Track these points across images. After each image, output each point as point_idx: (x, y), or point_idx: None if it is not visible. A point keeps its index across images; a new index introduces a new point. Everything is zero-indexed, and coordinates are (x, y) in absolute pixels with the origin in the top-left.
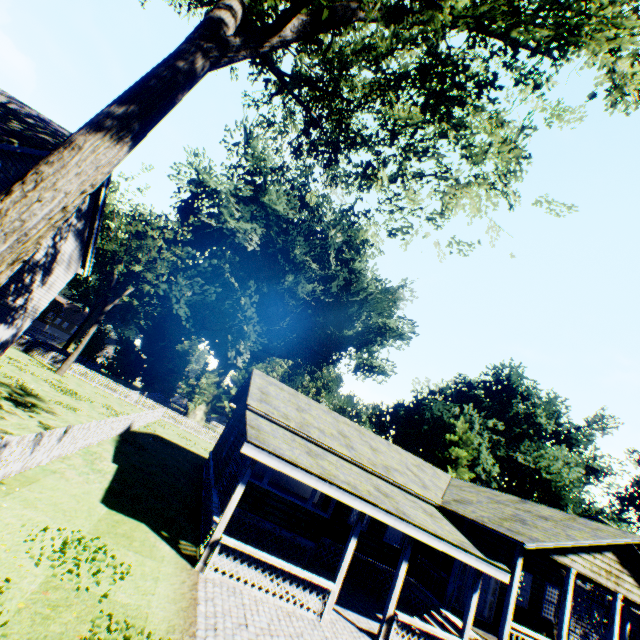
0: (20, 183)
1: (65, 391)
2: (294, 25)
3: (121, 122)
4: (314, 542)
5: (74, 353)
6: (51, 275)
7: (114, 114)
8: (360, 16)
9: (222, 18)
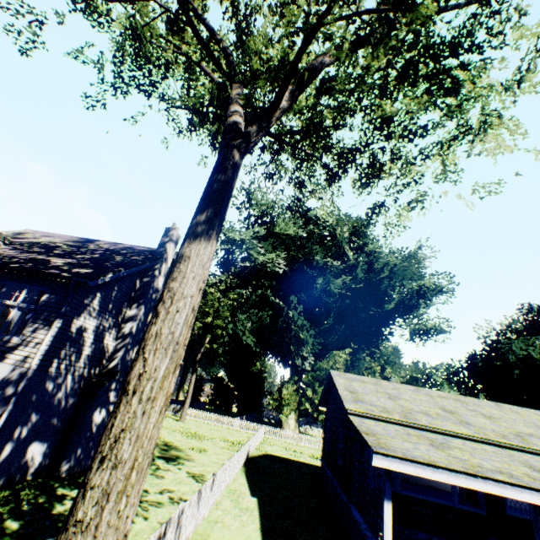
0: (161, 303)
1: (191, 435)
2: (285, 96)
3: (206, 225)
4: None
5: (186, 401)
6: None
7: (200, 221)
8: (326, 63)
9: (235, 121)
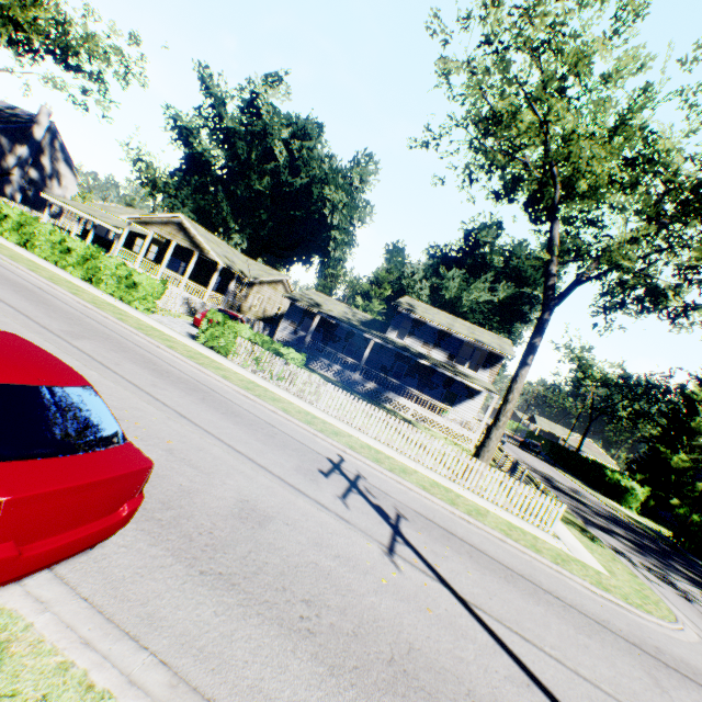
0: None
1: None
2: None
3: None
4: (107, 250)
5: None
6: (63, 182)
7: None
8: None
9: None
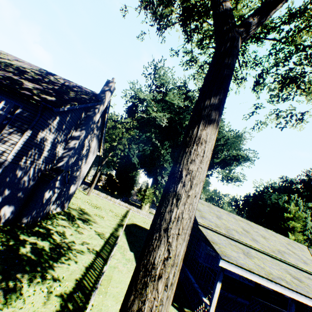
0: (180, 185)
1: (94, 206)
2: None
3: (218, 110)
4: (247, 300)
5: (92, 185)
6: (88, 158)
7: (213, 105)
8: None
9: (230, 7)
